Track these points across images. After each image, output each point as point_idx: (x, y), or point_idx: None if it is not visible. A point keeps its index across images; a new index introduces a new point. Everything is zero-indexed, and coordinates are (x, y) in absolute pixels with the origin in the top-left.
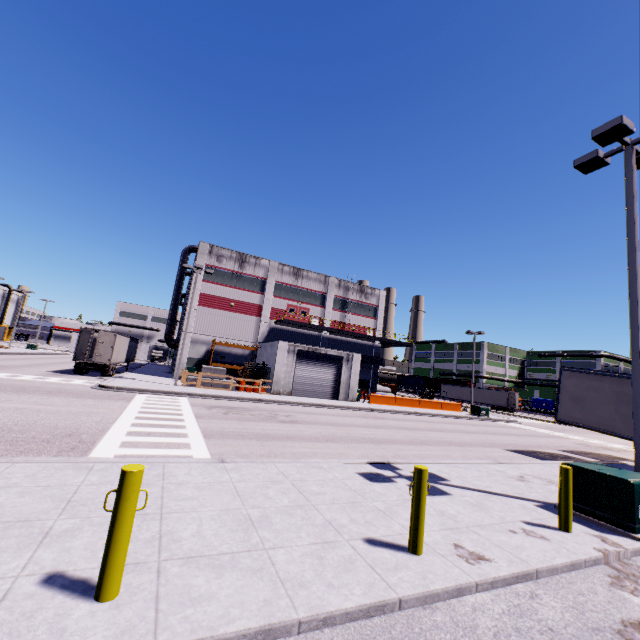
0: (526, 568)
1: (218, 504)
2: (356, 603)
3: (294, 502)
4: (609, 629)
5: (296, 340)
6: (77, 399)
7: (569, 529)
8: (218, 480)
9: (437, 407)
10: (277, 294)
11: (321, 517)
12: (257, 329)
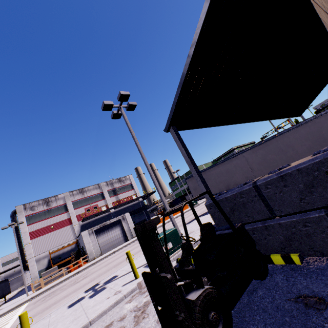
0: (84, 324)
1: None
2: None
3: None
4: None
5: (98, 223)
6: None
7: (137, 277)
8: None
9: (177, 212)
10: (76, 207)
11: None
12: (73, 231)
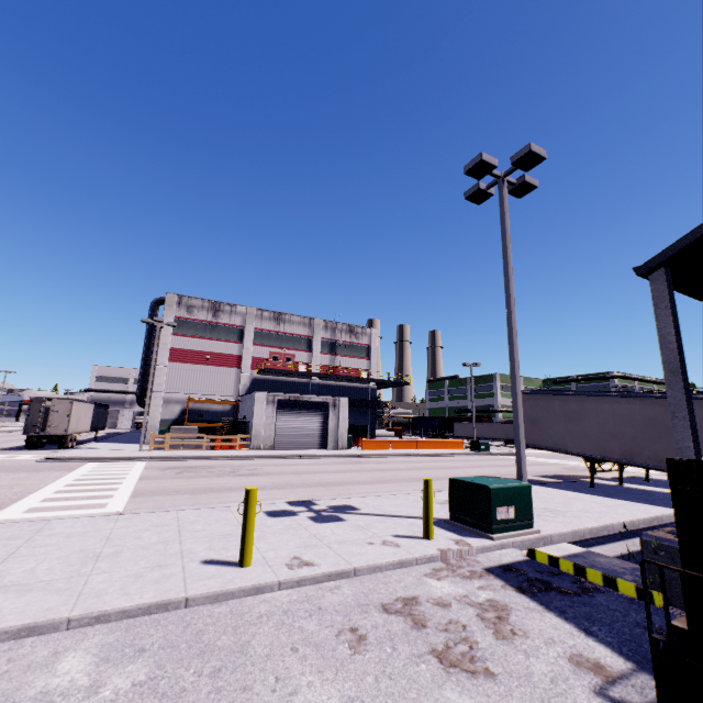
0: (344, 568)
1: (77, 547)
2: (137, 603)
3: (163, 539)
4: (377, 604)
5: (282, 389)
6: (9, 473)
7: (430, 536)
8: (98, 529)
9: (437, 447)
10: (258, 342)
11: (178, 548)
12: (238, 381)
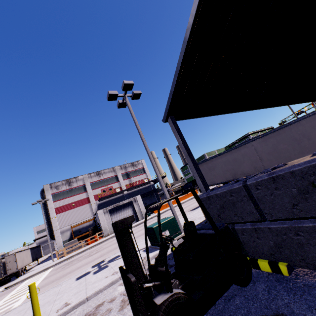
0: (81, 299)
1: None
2: None
3: None
4: (84, 314)
5: (113, 203)
6: None
7: None
8: None
9: (186, 197)
10: (93, 188)
11: None
12: (91, 209)
